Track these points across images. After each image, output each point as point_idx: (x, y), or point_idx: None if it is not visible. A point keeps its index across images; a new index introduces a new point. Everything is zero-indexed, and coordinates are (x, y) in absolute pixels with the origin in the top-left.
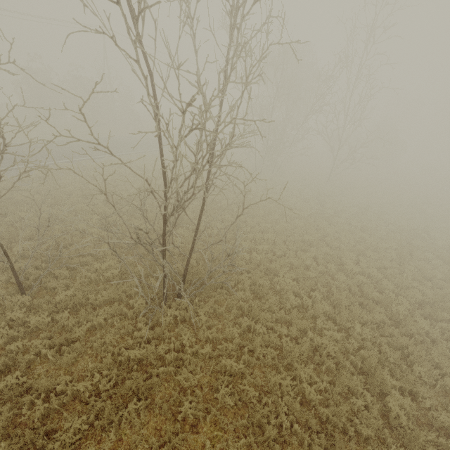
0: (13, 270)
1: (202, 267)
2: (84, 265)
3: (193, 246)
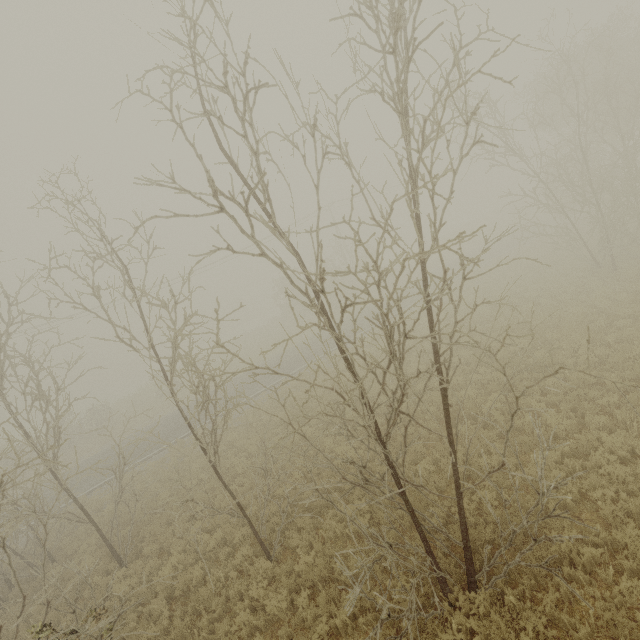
0: (250, 524)
1: (510, 509)
2: (332, 507)
3: (456, 477)
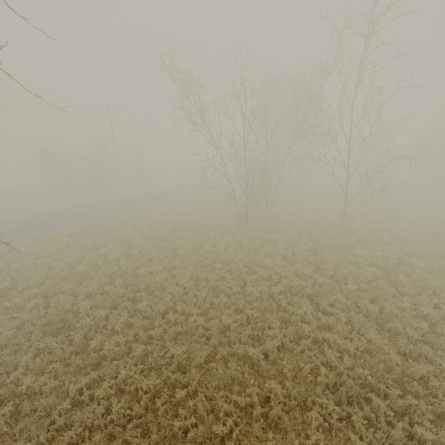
0: None
1: None
2: None
3: None
